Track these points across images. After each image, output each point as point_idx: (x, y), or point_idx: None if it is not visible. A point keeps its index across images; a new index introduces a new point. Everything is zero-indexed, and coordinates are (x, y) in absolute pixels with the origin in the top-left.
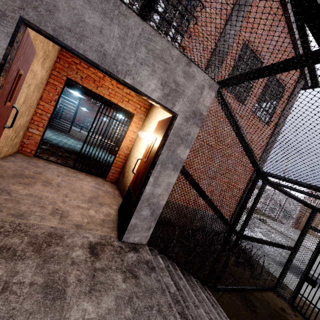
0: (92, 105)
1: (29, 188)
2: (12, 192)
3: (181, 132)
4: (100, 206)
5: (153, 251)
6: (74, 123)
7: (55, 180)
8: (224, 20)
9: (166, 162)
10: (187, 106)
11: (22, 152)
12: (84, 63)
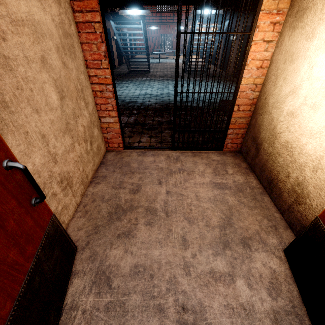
0: (159, 14)
1: (131, 247)
2: (112, 274)
3: None
4: (246, 252)
5: None
6: (150, 51)
7: (159, 197)
8: None
9: None
10: None
11: (111, 149)
12: None
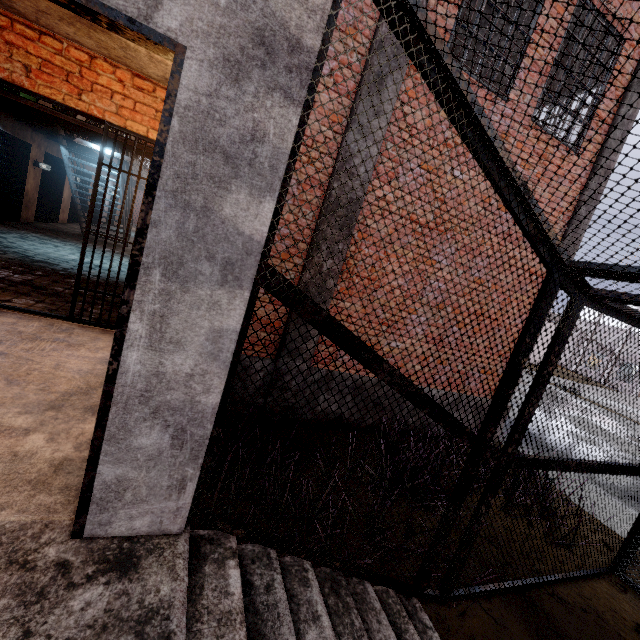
0: None
1: None
2: None
3: (222, 130)
4: (84, 415)
5: (219, 546)
6: None
7: None
8: None
9: (186, 257)
10: (220, 5)
11: None
12: (24, 25)
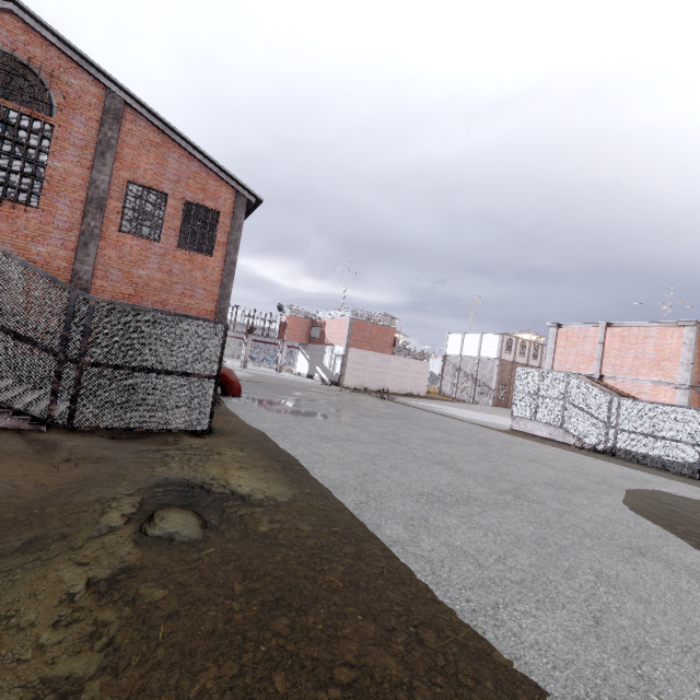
0: None
1: None
2: None
3: None
4: None
5: None
6: None
7: None
8: (89, 169)
9: None
10: None
11: None
12: None
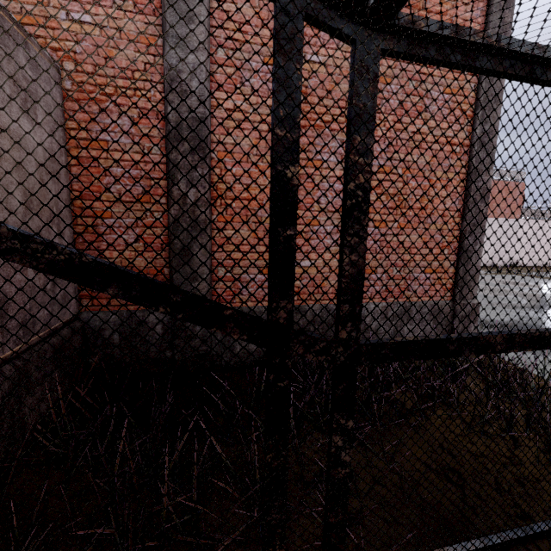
0: None
1: None
2: None
3: None
4: None
5: None
6: None
7: None
8: None
9: None
10: None
11: None
12: None
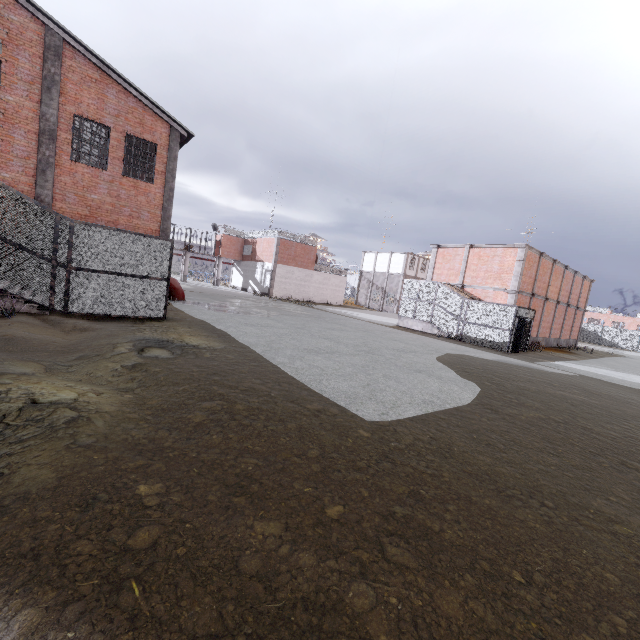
0: None
1: None
2: None
3: None
4: None
5: None
6: None
7: None
8: (38, 103)
9: None
10: None
11: None
12: None
